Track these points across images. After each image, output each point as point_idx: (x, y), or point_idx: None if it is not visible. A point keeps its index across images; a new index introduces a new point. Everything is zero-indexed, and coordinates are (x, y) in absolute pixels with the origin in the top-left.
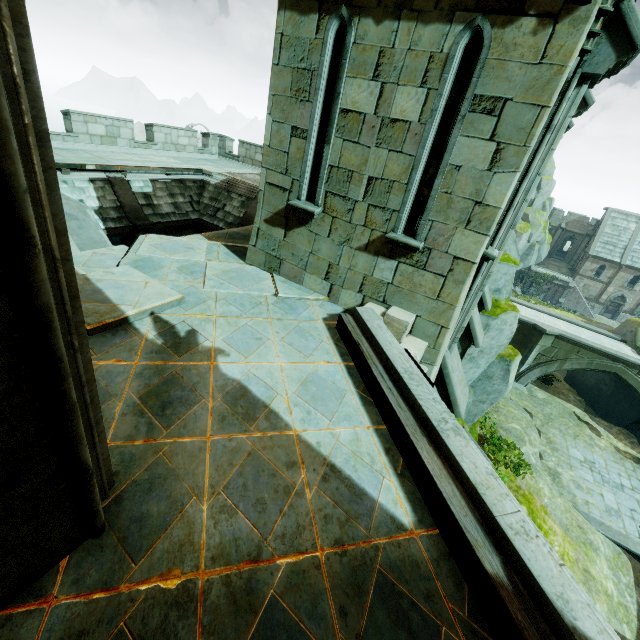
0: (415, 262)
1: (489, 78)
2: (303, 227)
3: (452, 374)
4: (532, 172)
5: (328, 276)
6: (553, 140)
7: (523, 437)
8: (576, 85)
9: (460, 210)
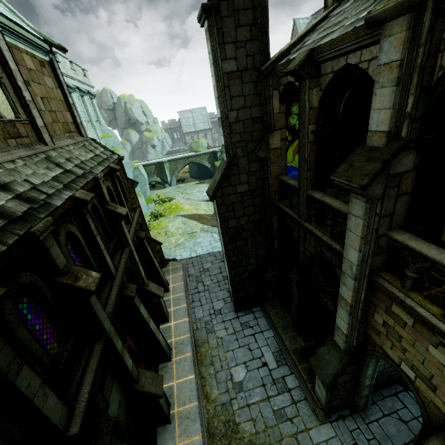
0: None
1: None
2: None
3: None
4: None
5: None
6: None
7: (175, 196)
8: None
9: None
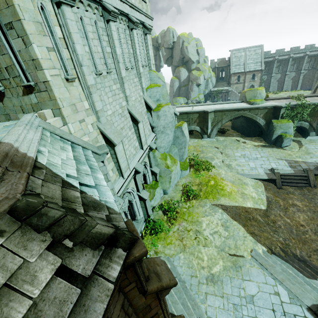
0: (37, 90)
1: (3, 17)
2: (5, 97)
3: (104, 130)
4: (69, 43)
5: (23, 111)
6: (68, 29)
7: (213, 157)
8: (57, 8)
9: (31, 65)
